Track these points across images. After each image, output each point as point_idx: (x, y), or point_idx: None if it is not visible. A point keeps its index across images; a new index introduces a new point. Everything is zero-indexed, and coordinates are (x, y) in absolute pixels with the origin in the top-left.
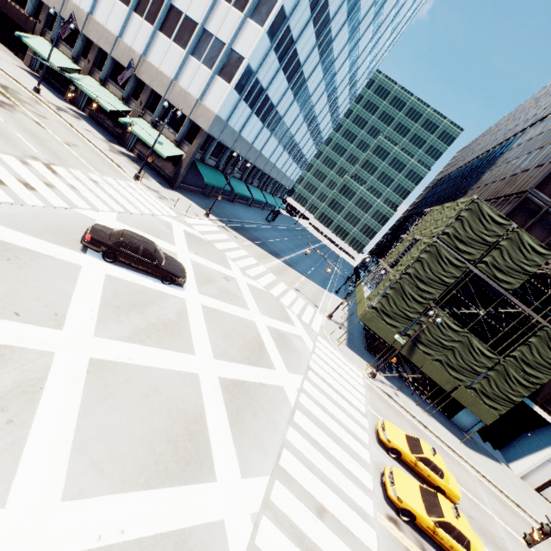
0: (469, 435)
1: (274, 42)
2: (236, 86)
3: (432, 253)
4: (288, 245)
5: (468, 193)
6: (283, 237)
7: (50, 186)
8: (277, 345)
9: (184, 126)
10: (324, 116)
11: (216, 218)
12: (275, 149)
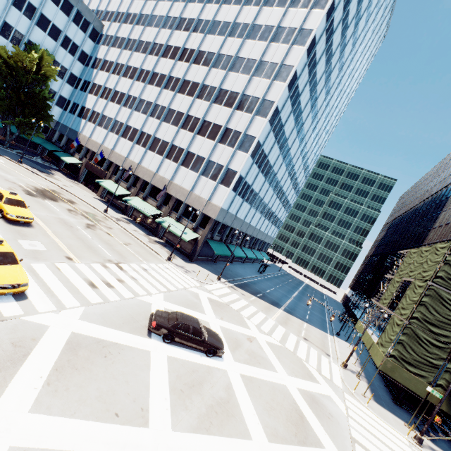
0: None
1: (254, 159)
2: (233, 188)
3: (432, 296)
4: (282, 292)
5: (431, 231)
6: (275, 285)
7: (121, 281)
8: (314, 412)
9: (199, 217)
10: (289, 191)
11: (225, 280)
12: (259, 219)
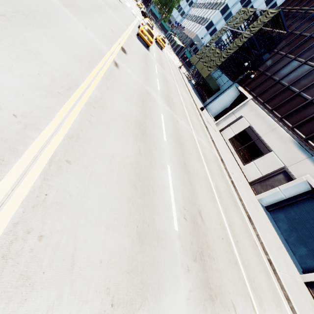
0: (206, 107)
1: (223, 16)
2: (206, 27)
3: (220, 30)
4: None
5: None
6: None
7: None
8: None
9: (188, 40)
10: None
11: (183, 65)
12: None
